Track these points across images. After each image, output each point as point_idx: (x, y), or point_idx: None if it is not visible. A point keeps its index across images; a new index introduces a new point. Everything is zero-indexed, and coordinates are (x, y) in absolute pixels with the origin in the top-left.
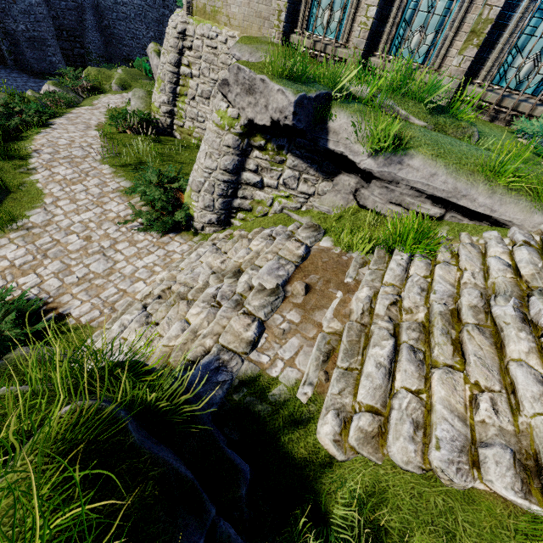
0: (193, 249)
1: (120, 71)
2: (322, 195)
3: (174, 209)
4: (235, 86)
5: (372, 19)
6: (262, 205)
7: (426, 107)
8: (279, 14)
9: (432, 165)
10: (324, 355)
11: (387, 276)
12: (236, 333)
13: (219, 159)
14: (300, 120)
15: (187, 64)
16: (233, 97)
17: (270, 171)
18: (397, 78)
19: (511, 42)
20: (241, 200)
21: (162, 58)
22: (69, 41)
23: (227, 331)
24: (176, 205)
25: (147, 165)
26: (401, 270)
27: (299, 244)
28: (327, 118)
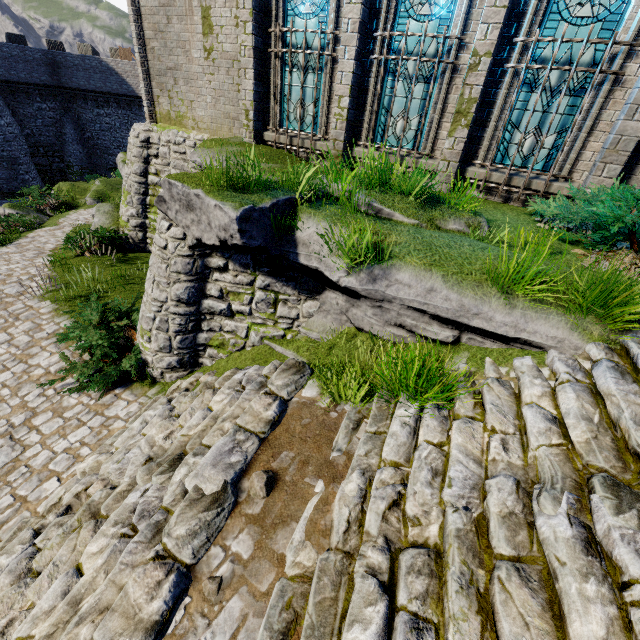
0: (142, 410)
1: (98, 183)
2: (309, 317)
3: (122, 355)
4: (172, 203)
5: (347, 110)
6: (236, 337)
7: (416, 200)
8: (247, 114)
9: (426, 278)
10: (277, 638)
11: (386, 448)
12: (130, 609)
13: (169, 289)
14: (253, 236)
15: (156, 173)
16: (174, 215)
17: (238, 295)
18: (375, 172)
19: (503, 119)
20: (208, 334)
21: (126, 169)
22: (46, 156)
23: (115, 608)
24: (126, 348)
25: (103, 294)
26: (407, 433)
27: (269, 400)
28: (294, 227)
